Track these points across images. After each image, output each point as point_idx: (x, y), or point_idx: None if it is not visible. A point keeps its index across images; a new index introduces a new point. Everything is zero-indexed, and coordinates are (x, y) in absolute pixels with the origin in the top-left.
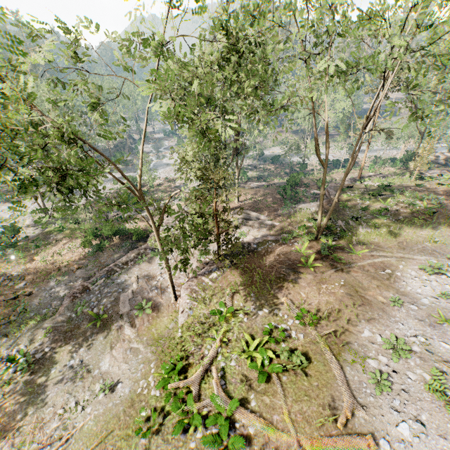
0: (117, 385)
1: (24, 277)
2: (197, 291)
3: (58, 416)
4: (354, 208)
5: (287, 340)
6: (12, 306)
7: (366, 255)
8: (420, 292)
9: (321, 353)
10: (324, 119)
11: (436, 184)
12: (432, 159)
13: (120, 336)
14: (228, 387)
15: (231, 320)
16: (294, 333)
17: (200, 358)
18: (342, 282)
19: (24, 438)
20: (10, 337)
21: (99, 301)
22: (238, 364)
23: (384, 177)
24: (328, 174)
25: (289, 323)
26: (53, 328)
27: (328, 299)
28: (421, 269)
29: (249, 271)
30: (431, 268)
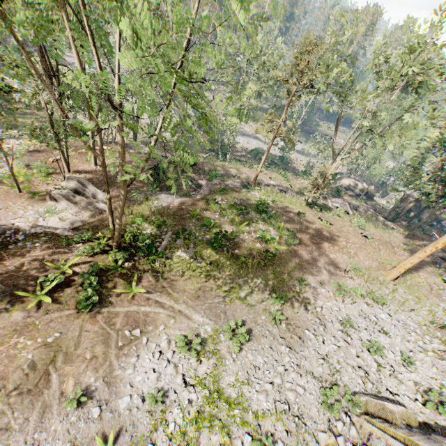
0: None
1: None
2: None
3: None
4: (204, 221)
5: None
6: None
7: (141, 296)
8: (138, 381)
9: None
10: None
11: (318, 218)
12: (351, 186)
13: None
14: None
15: None
16: None
17: None
18: (53, 338)
19: None
20: None
21: None
22: None
23: (282, 191)
24: (245, 166)
25: None
26: None
27: None
28: (181, 339)
29: None
30: (184, 344)
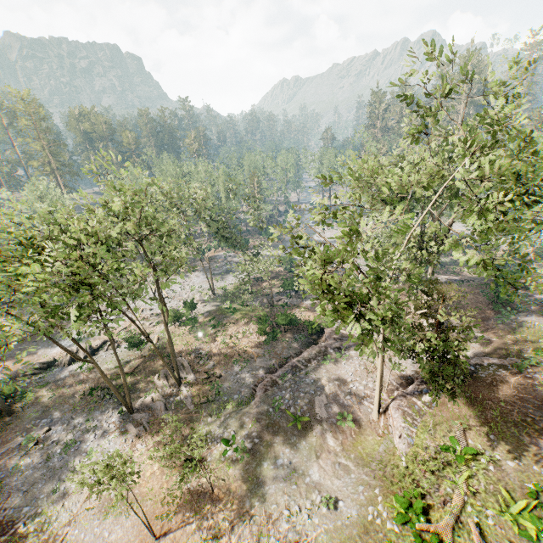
0: (337, 502)
1: (211, 357)
2: (410, 414)
3: (285, 516)
4: None
5: None
6: (207, 386)
7: None
8: None
9: None
10: None
11: None
12: None
13: (324, 445)
14: None
15: (471, 464)
16: None
17: (441, 502)
18: None
19: (261, 528)
20: (213, 418)
21: (293, 400)
22: (499, 525)
23: None
24: None
25: None
26: (255, 419)
27: None
28: None
29: (478, 404)
30: None
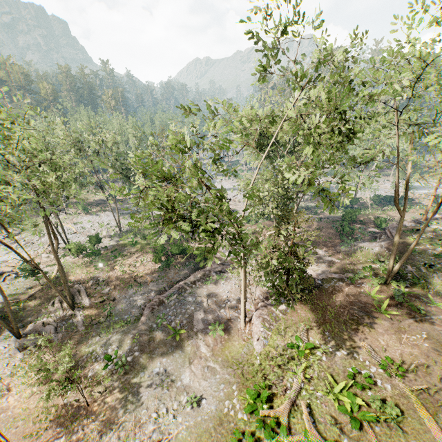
0: (201, 400)
1: (108, 283)
2: (268, 321)
3: (153, 419)
4: (424, 253)
5: (373, 388)
6: (100, 309)
7: None
8: None
9: (414, 409)
10: (405, 172)
11: None
12: None
13: (197, 352)
14: (318, 426)
15: (309, 357)
16: (380, 382)
17: (283, 390)
18: (424, 334)
19: (128, 433)
20: (101, 337)
21: (175, 316)
22: (324, 404)
23: None
24: (382, 211)
25: (372, 370)
26: (139, 334)
27: (411, 351)
28: None
29: (320, 308)
30: None
